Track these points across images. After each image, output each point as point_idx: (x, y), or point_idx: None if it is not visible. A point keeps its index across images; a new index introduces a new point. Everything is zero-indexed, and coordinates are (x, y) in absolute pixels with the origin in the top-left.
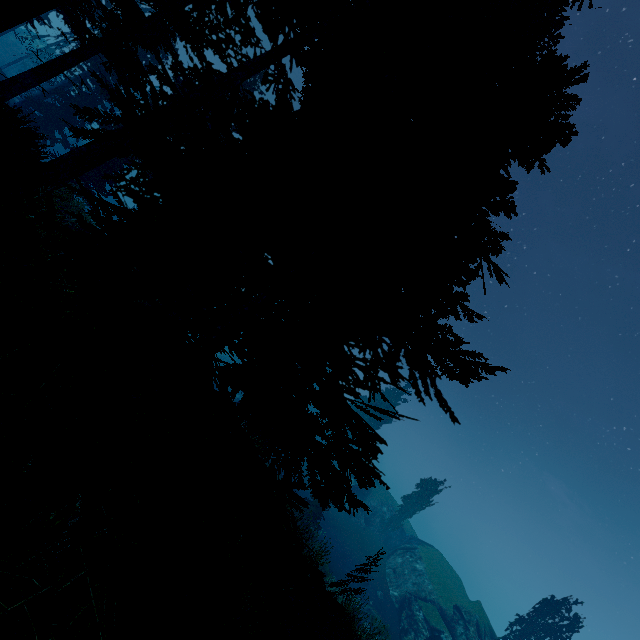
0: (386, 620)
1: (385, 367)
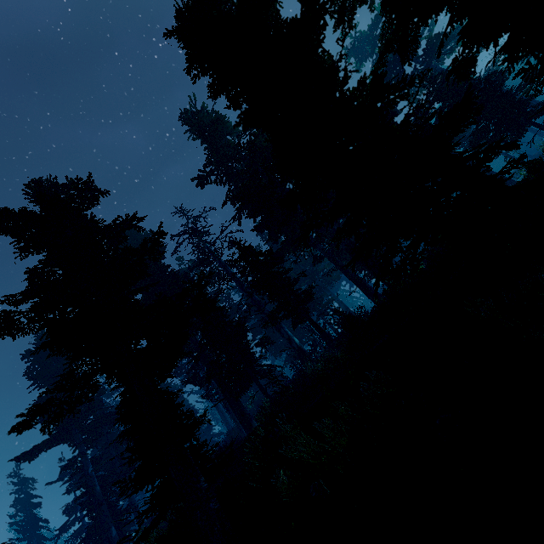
0: None
1: None
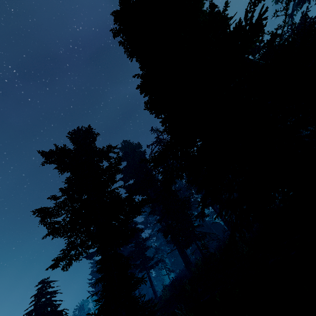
0: None
1: None
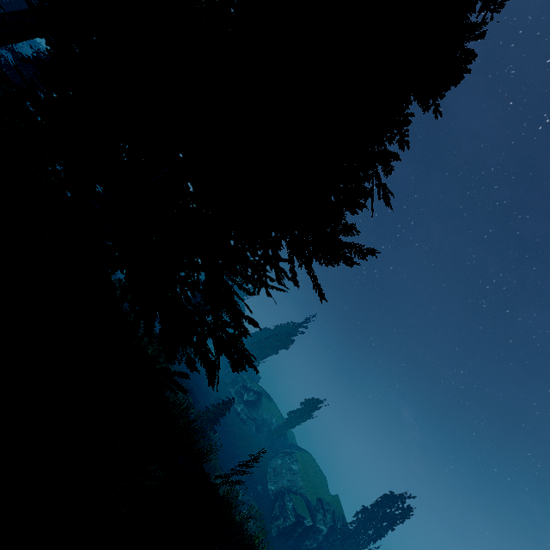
0: (262, 509)
1: (271, 261)
